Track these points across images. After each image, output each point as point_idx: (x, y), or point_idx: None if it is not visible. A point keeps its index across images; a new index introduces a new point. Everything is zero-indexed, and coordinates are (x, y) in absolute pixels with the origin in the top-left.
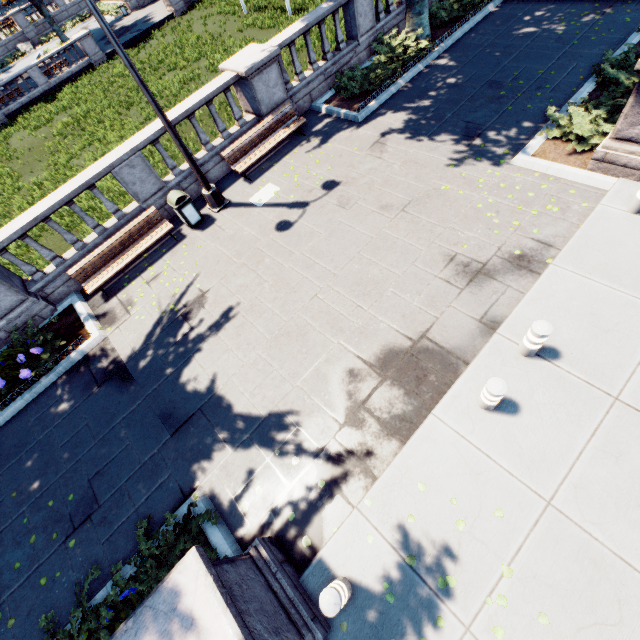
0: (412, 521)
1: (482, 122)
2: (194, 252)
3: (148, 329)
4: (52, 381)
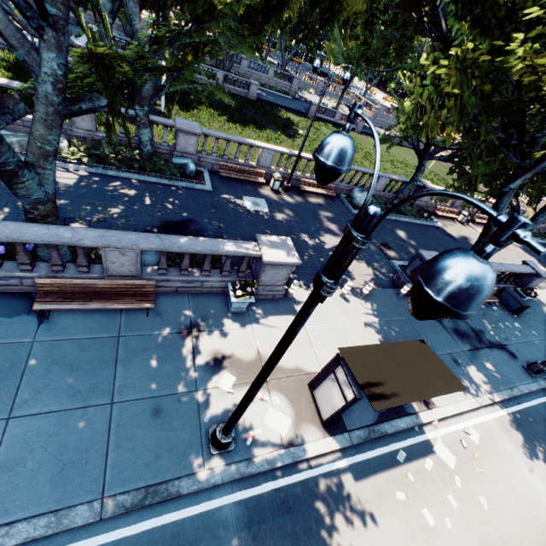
0: (537, 297)
1: (543, 261)
2: (462, 228)
3: (455, 234)
4: (429, 224)
